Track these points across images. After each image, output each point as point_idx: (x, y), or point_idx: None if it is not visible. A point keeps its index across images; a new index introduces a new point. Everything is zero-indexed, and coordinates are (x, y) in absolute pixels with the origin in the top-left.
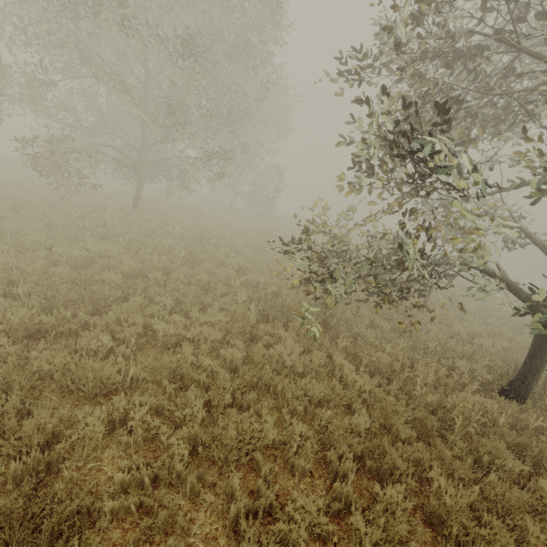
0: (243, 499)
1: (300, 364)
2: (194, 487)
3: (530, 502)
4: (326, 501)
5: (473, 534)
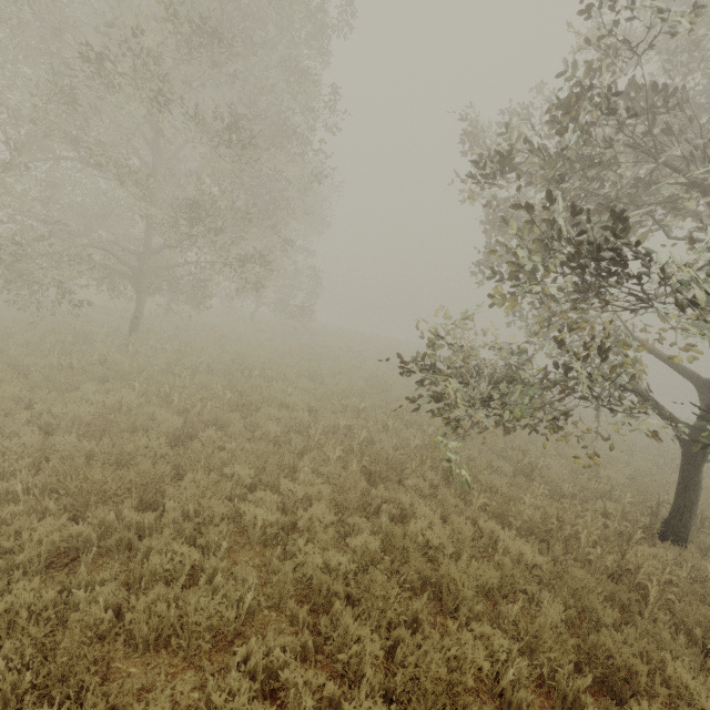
0: None
1: (448, 541)
2: None
3: None
4: None
5: None
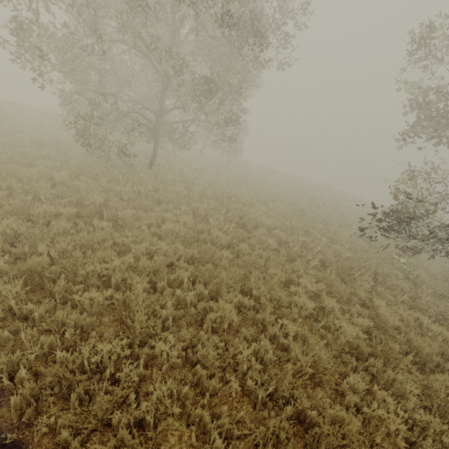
0: None
1: (401, 323)
2: None
3: None
4: None
5: None
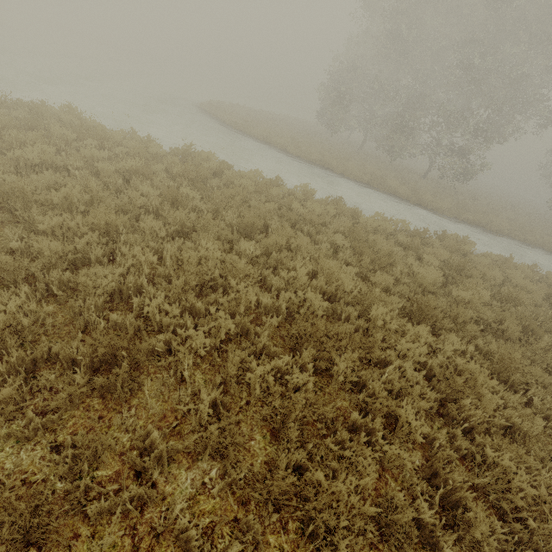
0: None
1: None
2: None
3: None
4: None
5: None
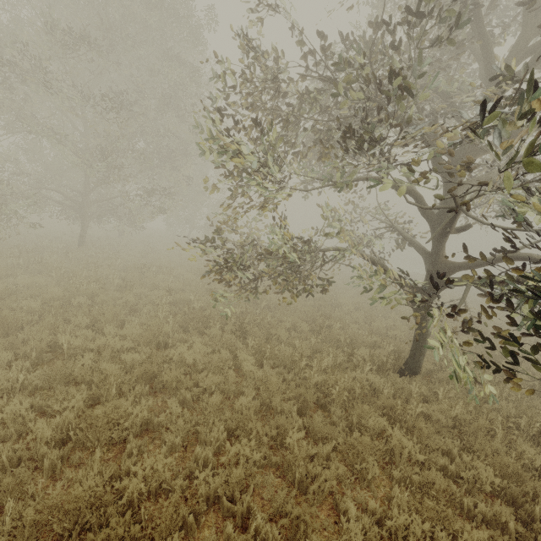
0: (94, 465)
1: (201, 361)
2: (56, 465)
3: (374, 446)
4: (180, 462)
5: (314, 475)
